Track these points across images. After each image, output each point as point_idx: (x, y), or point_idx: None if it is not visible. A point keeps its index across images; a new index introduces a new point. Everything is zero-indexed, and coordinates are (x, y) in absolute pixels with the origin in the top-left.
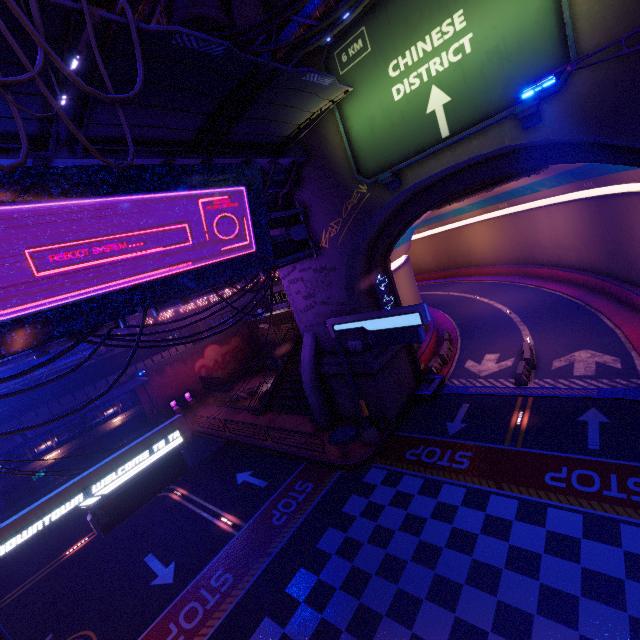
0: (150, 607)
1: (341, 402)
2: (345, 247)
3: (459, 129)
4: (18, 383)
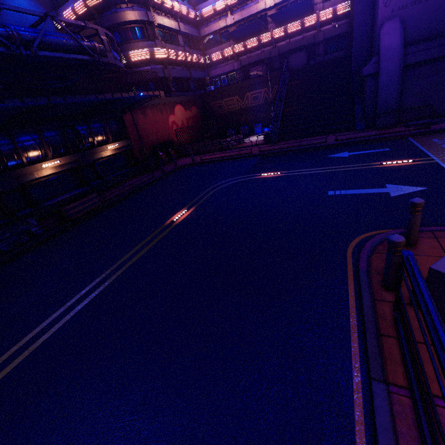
0: (443, 200)
1: (405, 102)
2: None
3: None
4: (0, 36)
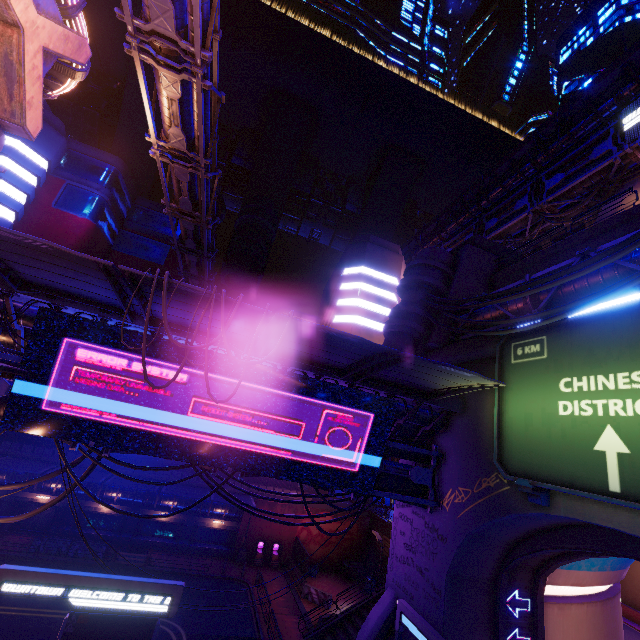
0: None
1: None
2: (464, 525)
3: (636, 494)
4: None
